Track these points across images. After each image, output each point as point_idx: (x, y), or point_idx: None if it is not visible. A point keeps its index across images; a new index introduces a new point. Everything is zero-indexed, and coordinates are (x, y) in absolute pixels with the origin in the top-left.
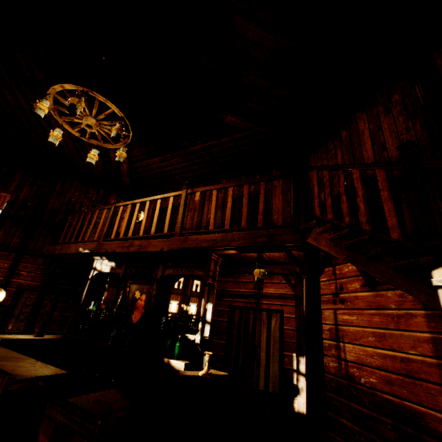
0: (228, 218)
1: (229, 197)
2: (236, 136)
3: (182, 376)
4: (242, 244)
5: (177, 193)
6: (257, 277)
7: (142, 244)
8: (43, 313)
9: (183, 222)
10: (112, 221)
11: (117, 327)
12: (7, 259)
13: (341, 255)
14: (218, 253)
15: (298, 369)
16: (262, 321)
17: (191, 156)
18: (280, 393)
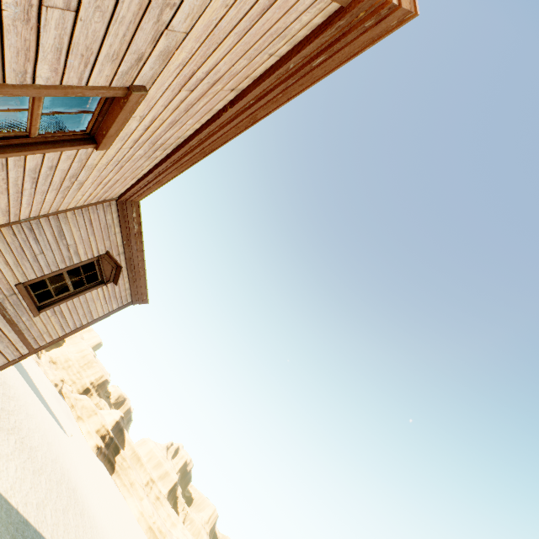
0: None
1: None
2: None
3: None
4: None
5: None
6: None
7: None
8: None
9: None
10: None
11: None
12: None
13: None
14: None
15: None
16: None
17: None
18: None
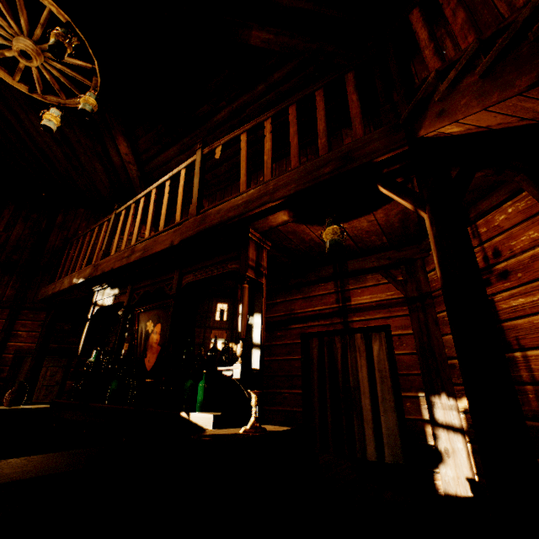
0: (269, 165)
1: (267, 135)
2: (275, 77)
3: (202, 435)
4: (293, 189)
5: (189, 160)
6: (329, 241)
7: (146, 247)
8: (52, 385)
9: (201, 198)
10: (113, 234)
11: (117, 376)
12: None
13: (524, 77)
14: (260, 228)
15: (433, 417)
16: (357, 349)
17: (219, 133)
18: (405, 463)
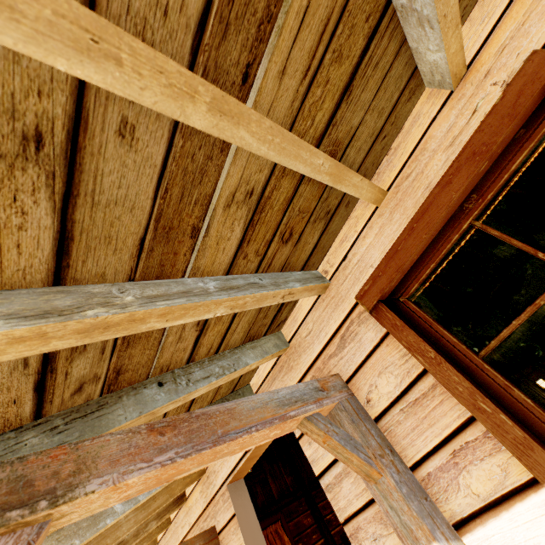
0: None
1: None
2: None
3: None
4: None
5: None
6: None
7: None
8: None
9: None
10: None
11: None
12: (303, 510)
13: None
14: None
15: None
16: None
17: None
18: None
